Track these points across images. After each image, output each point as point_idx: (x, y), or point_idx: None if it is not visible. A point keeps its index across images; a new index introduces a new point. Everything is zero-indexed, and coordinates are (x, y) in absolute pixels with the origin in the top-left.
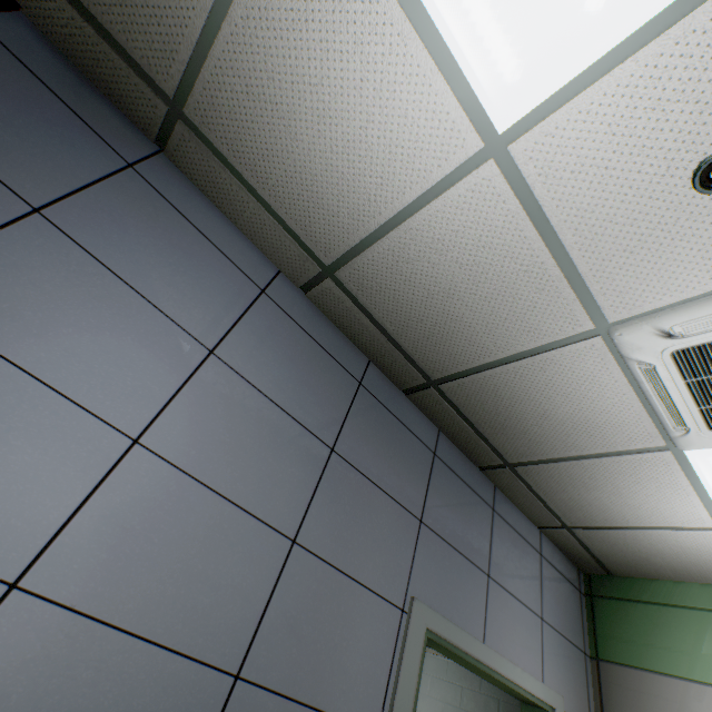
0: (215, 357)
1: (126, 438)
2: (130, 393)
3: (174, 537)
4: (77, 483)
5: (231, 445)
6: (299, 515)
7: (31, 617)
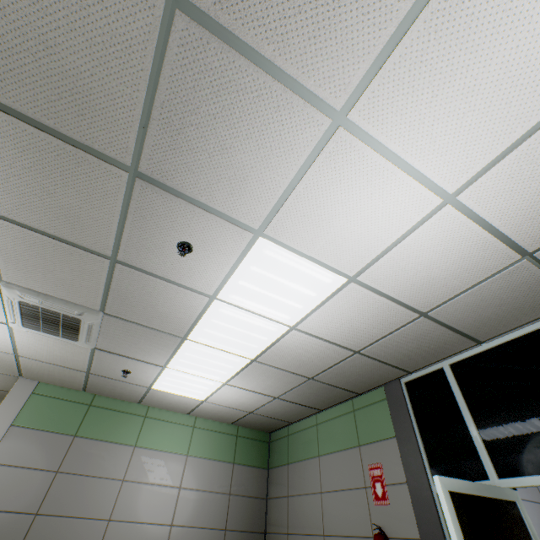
0: None
1: None
2: None
3: (536, 520)
4: None
5: None
6: (539, 494)
7: None
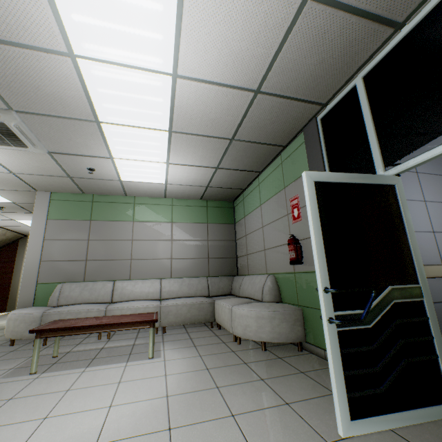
0: (417, 173)
1: (423, 202)
2: (416, 193)
3: None
4: (425, 213)
5: (435, 191)
6: None
7: (438, 235)
